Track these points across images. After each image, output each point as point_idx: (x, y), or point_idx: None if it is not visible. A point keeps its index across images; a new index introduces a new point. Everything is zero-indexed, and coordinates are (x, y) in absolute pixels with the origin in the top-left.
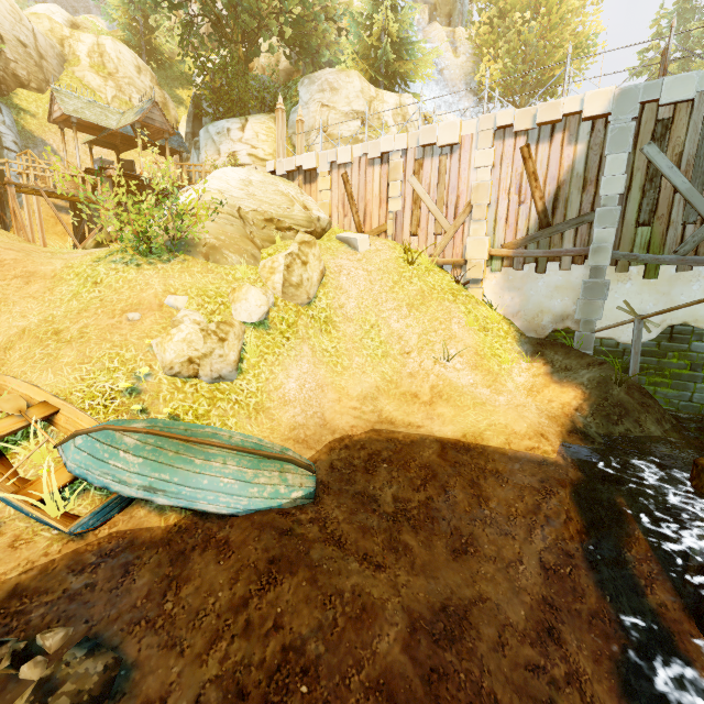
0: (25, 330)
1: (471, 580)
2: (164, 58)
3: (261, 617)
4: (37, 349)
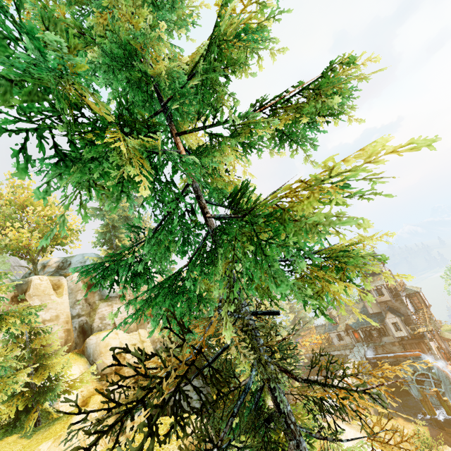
0: None
1: None
2: None
3: None
4: None
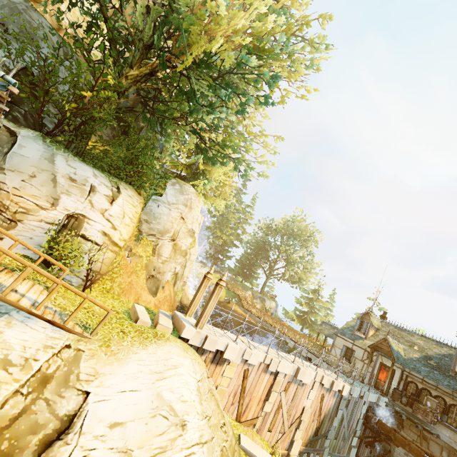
0: None
1: None
2: None
3: None
4: None
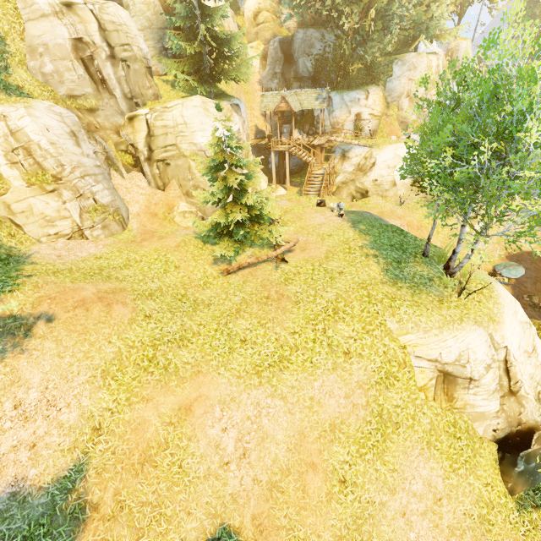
0: (442, 247)
1: None
2: None
3: (538, 289)
4: None
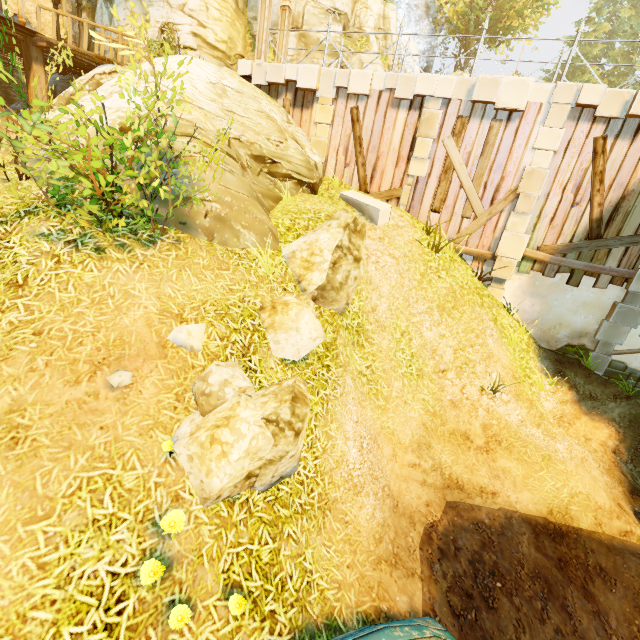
0: None
1: None
2: None
3: None
4: None
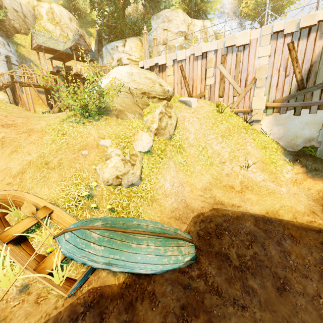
0: (31, 162)
1: (294, 311)
2: (81, 13)
3: None
4: (38, 173)
